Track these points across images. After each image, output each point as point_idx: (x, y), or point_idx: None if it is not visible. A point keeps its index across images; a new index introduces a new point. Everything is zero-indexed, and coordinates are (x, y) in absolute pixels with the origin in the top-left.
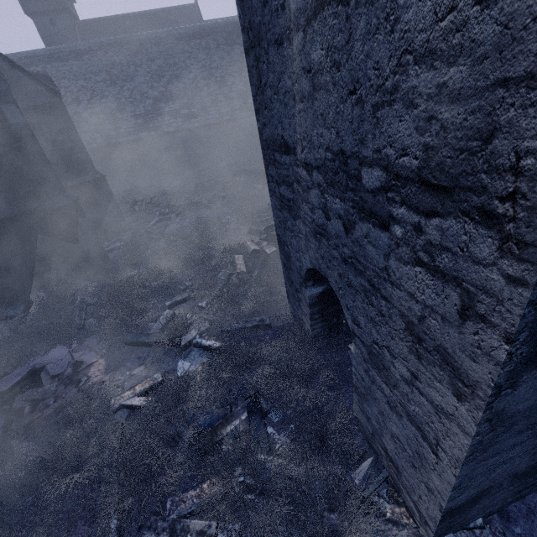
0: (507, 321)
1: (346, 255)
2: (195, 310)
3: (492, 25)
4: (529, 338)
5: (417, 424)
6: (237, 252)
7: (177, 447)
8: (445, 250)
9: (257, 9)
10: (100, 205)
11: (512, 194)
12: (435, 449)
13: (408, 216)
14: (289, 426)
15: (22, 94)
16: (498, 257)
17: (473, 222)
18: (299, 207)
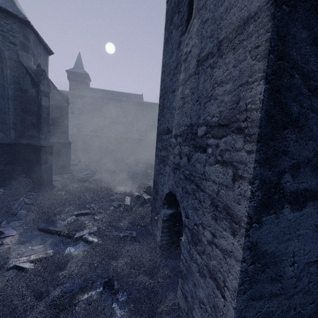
0: (249, 173)
1: (187, 174)
2: (91, 220)
3: (237, 71)
4: (260, 186)
5: (214, 276)
6: (128, 196)
7: (43, 299)
8: (226, 151)
9: (168, 82)
10: (61, 155)
11: (246, 118)
12: (223, 291)
13: (213, 141)
14: (129, 305)
15: (52, 99)
16: (244, 144)
17: (235, 134)
18: (169, 158)
